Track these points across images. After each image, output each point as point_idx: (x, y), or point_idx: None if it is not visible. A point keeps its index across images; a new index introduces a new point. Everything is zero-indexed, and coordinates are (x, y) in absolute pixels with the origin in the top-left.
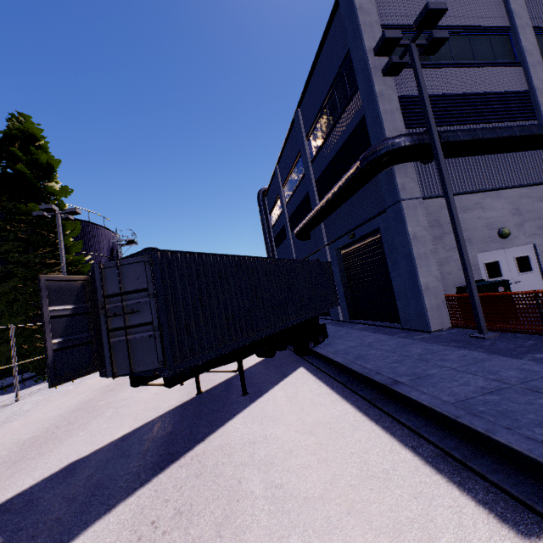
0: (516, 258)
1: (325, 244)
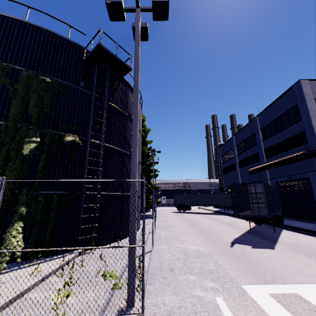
0: None
1: (268, 179)
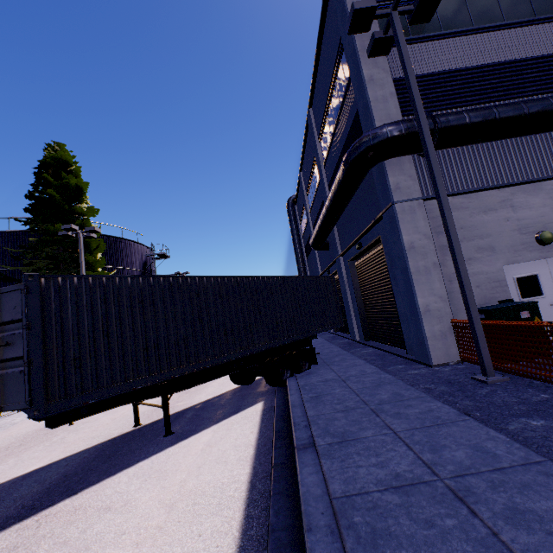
0: None
1: (338, 255)
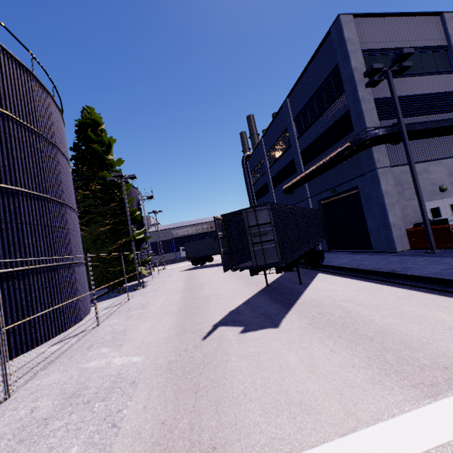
0: (450, 205)
1: (308, 197)
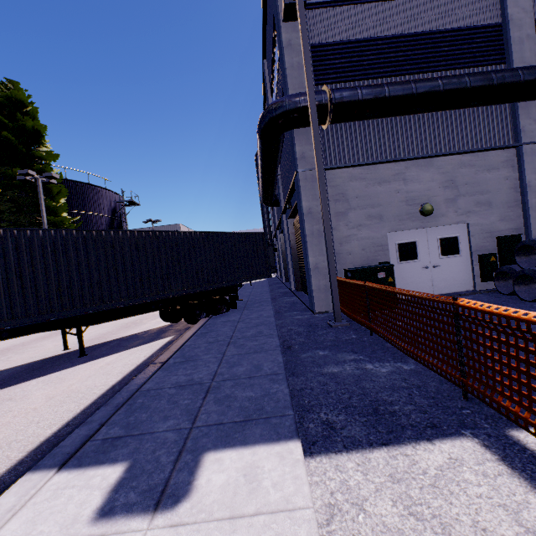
0: (441, 239)
1: (281, 213)
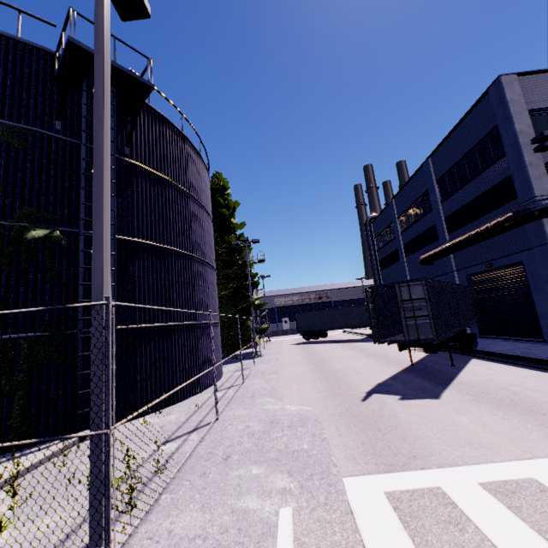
0: None
1: (454, 270)
